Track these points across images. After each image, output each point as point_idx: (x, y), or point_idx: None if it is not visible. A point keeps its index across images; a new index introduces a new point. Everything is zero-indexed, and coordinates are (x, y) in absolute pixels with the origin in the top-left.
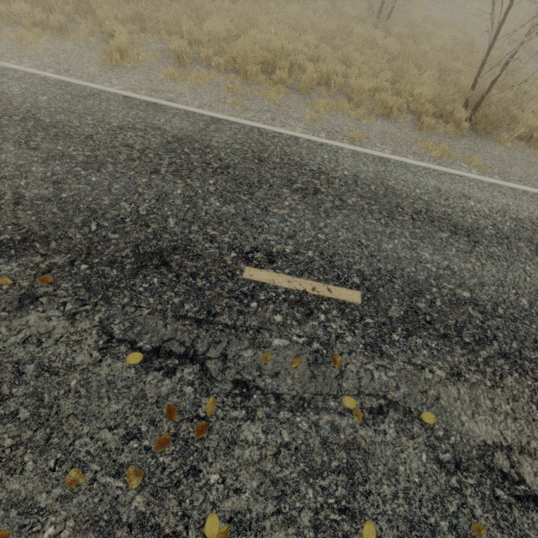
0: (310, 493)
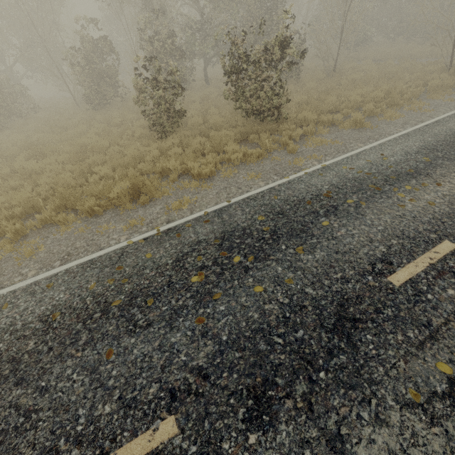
0: None
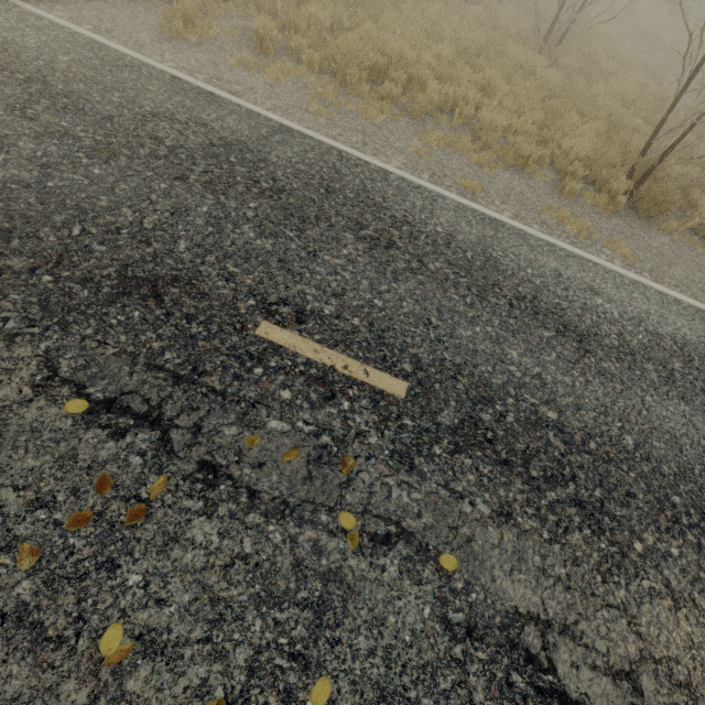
0: (258, 624)
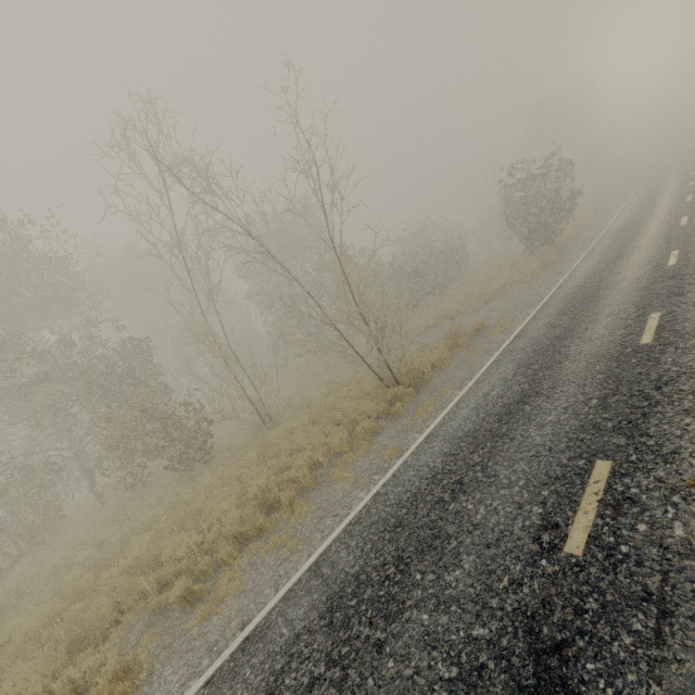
0: None
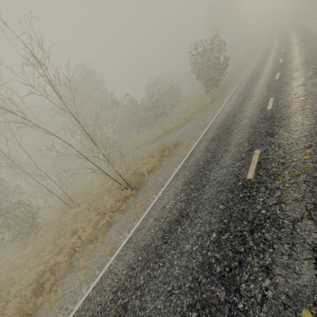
0: None
